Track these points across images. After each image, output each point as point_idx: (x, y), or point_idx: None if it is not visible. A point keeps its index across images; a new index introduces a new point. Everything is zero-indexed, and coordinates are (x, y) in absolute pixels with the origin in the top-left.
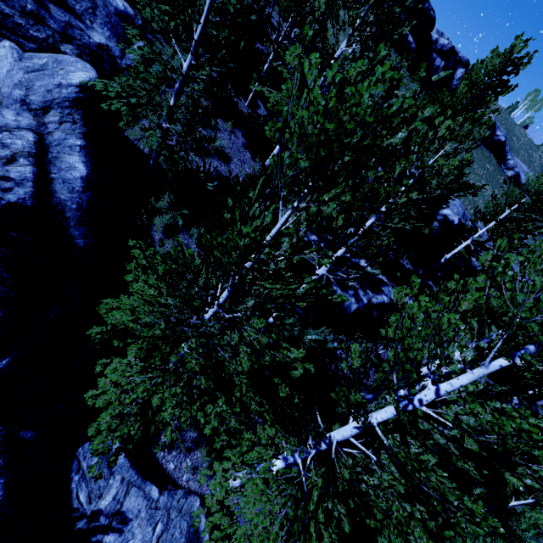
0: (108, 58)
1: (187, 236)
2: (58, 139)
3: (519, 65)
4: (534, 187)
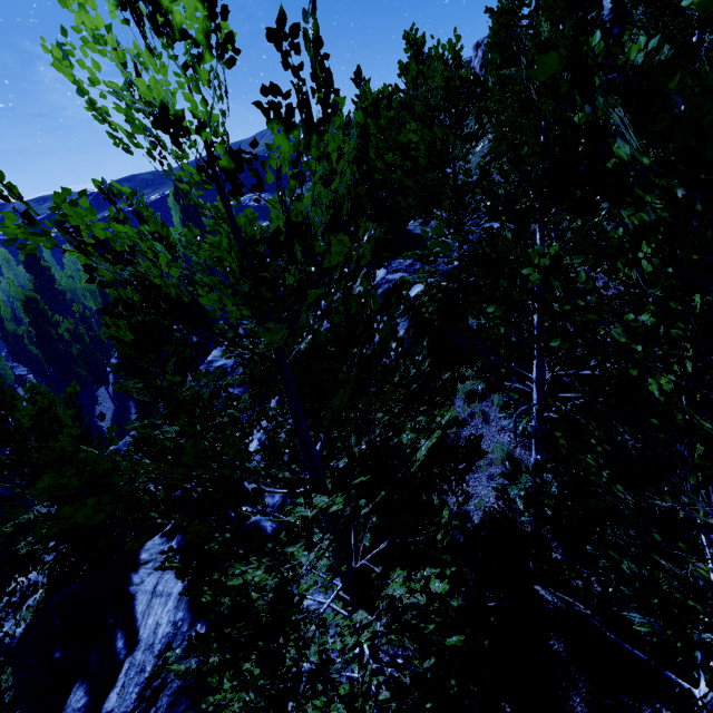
0: None
1: (489, 403)
2: None
3: None
4: None
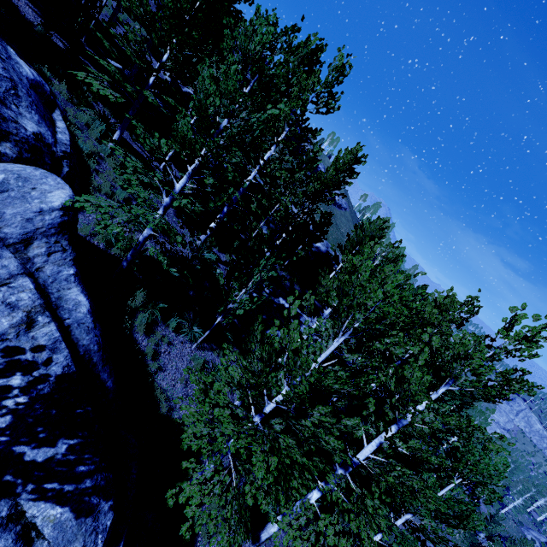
0: (45, 149)
1: (163, 327)
2: (52, 274)
3: (361, 162)
4: (368, 231)
